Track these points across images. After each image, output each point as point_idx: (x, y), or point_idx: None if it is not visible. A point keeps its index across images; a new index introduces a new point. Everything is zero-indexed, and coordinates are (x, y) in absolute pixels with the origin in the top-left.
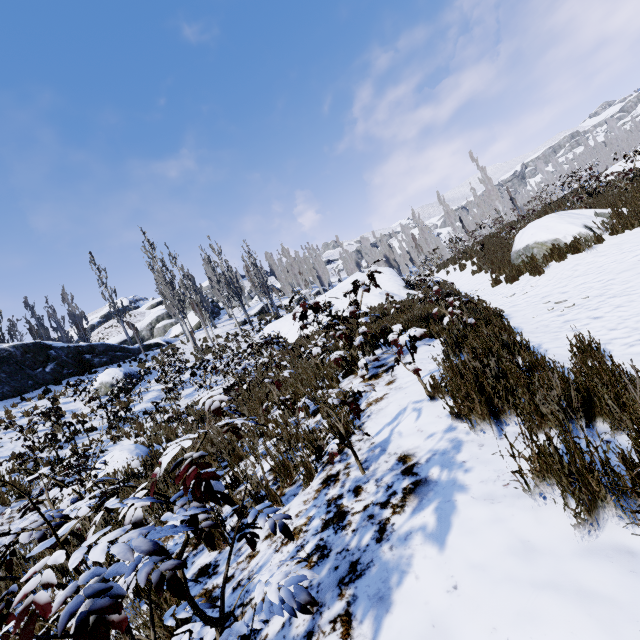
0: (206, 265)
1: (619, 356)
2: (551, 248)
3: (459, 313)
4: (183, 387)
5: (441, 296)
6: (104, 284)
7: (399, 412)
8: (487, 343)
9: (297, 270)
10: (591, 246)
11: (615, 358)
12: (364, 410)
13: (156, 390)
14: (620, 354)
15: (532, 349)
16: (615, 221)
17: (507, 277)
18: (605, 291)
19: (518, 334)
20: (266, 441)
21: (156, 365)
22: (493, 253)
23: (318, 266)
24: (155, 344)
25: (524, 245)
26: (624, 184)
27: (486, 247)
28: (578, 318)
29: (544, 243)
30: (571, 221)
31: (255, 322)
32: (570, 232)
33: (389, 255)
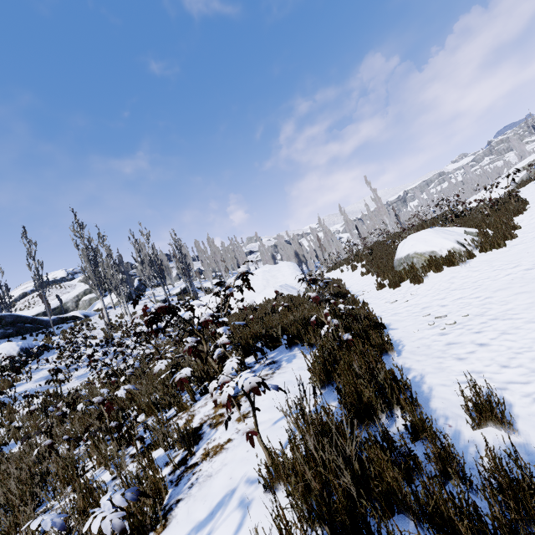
0: (137, 247)
1: (525, 418)
2: (429, 259)
3: (337, 324)
4: (76, 367)
5: (323, 301)
6: (32, 257)
7: (222, 498)
8: (357, 386)
9: (219, 258)
10: (465, 261)
11: (521, 421)
12: (195, 465)
13: (50, 368)
14: (525, 413)
15: (414, 384)
16: (483, 240)
17: (390, 282)
18: (485, 310)
19: (399, 353)
20: (72, 492)
21: (62, 339)
22: (379, 258)
23: (239, 255)
24: (72, 317)
25: (405, 254)
26: (486, 209)
27: (374, 252)
28: (462, 341)
29: (423, 254)
30: (445, 236)
31: (174, 301)
32: (445, 246)
33: (299, 251)
